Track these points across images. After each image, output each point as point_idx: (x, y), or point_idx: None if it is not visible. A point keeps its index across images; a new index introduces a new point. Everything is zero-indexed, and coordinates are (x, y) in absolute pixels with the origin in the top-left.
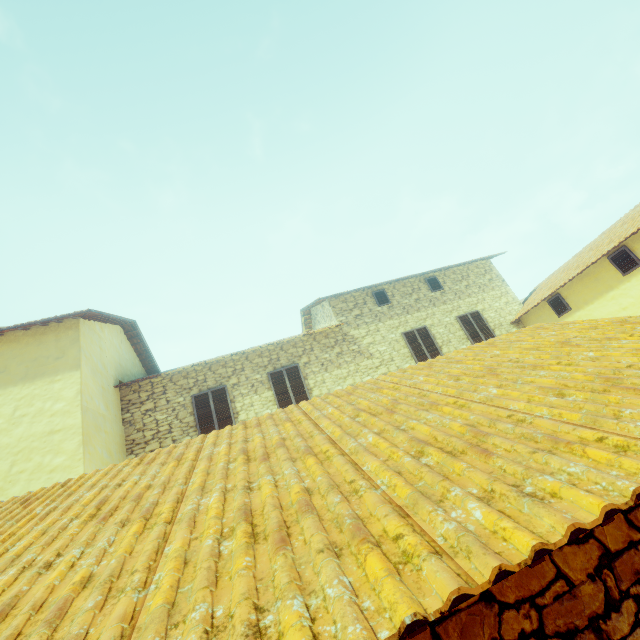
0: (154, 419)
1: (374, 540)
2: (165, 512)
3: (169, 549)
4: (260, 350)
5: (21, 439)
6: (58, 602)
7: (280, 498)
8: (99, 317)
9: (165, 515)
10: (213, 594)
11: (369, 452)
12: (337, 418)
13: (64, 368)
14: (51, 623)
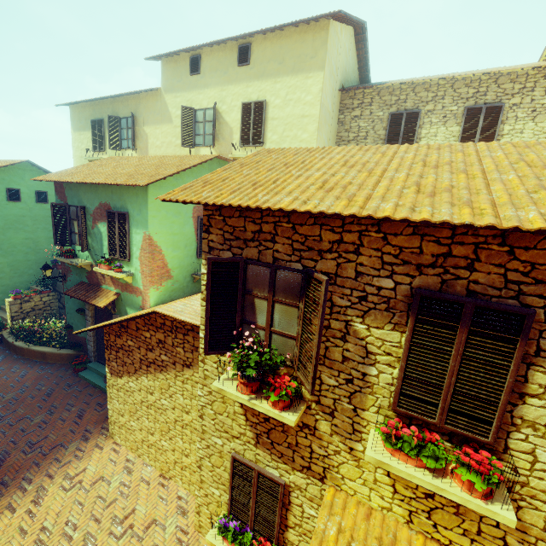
0: (357, 125)
1: (471, 207)
2: (378, 173)
3: (381, 185)
4: (471, 78)
5: (288, 116)
6: (343, 185)
7: (436, 185)
8: (343, 18)
9: (378, 174)
10: (398, 199)
11: (502, 182)
12: (499, 160)
13: (314, 67)
14: (343, 188)
